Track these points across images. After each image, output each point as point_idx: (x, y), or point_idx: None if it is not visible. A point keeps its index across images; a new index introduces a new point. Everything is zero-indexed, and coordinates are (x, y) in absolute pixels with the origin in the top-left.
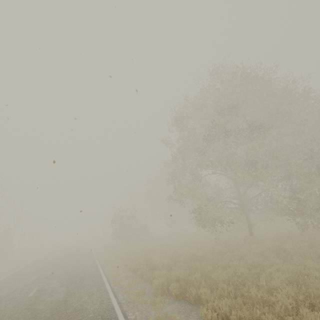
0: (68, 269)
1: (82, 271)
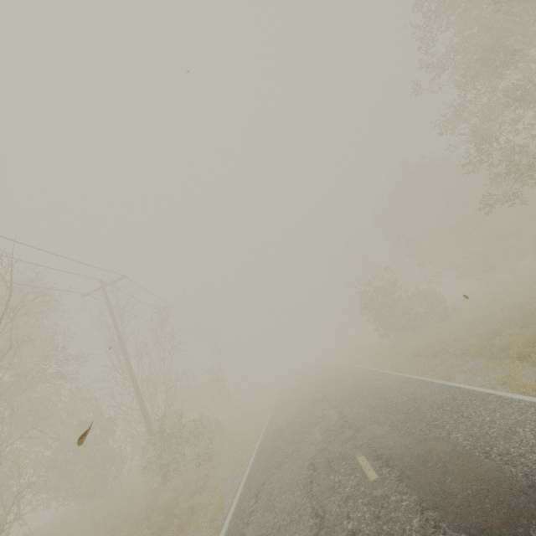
0: (364, 402)
1: (408, 397)
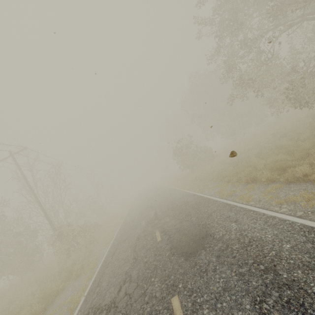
0: (166, 206)
1: (184, 202)
